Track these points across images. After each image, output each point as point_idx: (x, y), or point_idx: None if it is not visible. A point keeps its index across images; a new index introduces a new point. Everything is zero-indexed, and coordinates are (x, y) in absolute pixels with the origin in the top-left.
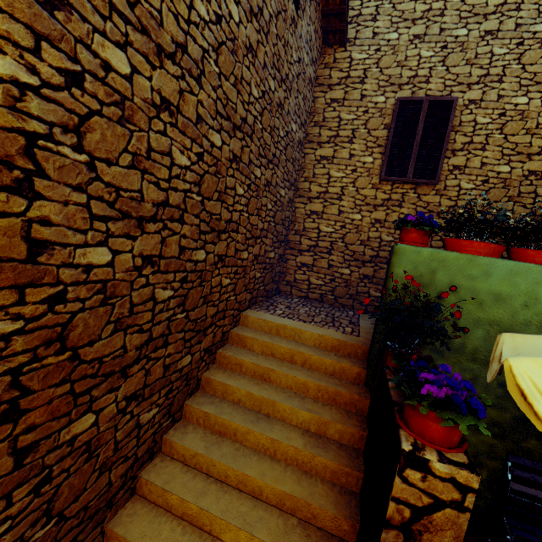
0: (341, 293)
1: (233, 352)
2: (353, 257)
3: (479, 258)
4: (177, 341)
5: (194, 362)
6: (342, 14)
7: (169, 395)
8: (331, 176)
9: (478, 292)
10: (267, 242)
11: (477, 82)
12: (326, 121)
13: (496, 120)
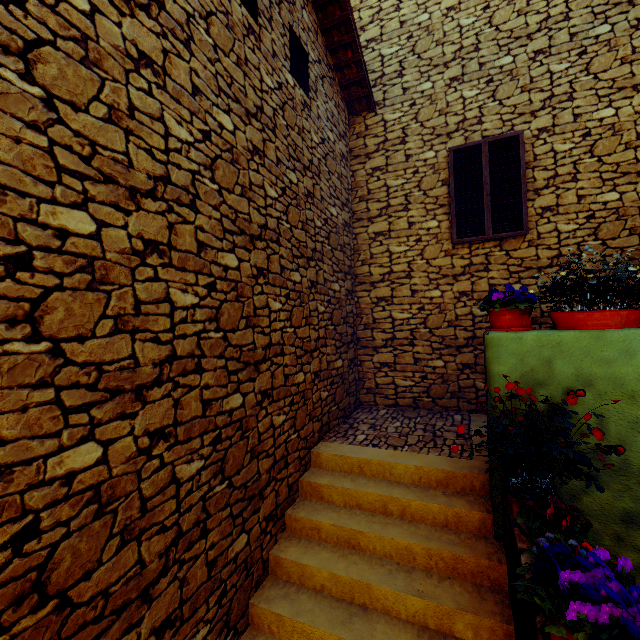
0: (439, 392)
1: (306, 511)
2: (443, 343)
3: (609, 333)
4: (221, 522)
5: (253, 540)
6: (362, 81)
7: (223, 599)
8: (392, 253)
9: (624, 380)
10: (328, 351)
11: (541, 107)
12: (372, 193)
13: (581, 143)
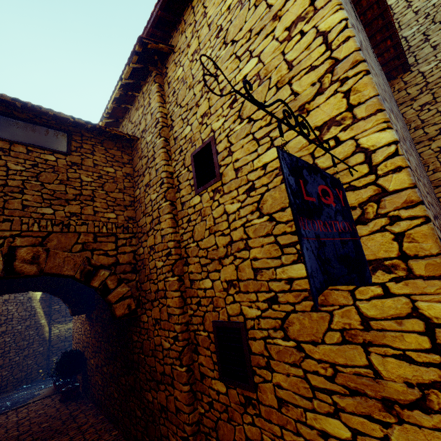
0: None
1: None
2: None
3: None
4: None
5: None
6: (399, 55)
7: None
8: None
9: None
10: None
11: None
12: (425, 121)
13: None
